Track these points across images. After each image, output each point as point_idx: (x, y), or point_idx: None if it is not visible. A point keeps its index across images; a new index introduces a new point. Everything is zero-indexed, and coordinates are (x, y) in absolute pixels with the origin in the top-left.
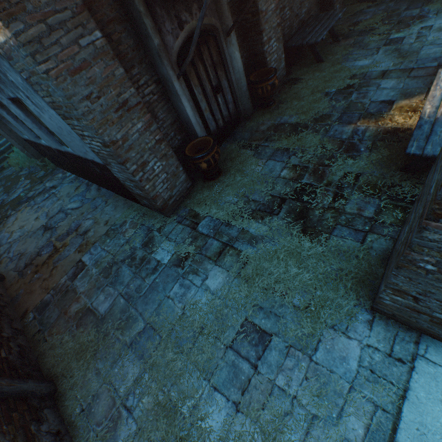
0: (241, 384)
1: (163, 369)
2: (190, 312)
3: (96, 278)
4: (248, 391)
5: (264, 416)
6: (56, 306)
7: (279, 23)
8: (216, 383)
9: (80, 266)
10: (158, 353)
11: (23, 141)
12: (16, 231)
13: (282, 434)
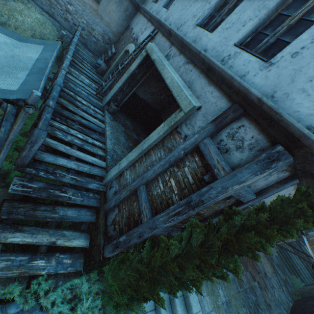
0: (226, 311)
1: (230, 285)
2: (243, 313)
3: (250, 282)
4: (225, 312)
5: (221, 310)
6: (242, 260)
7: None
8: (227, 301)
9: (254, 278)
10: (233, 287)
11: (313, 293)
12: (263, 260)
13: (218, 312)
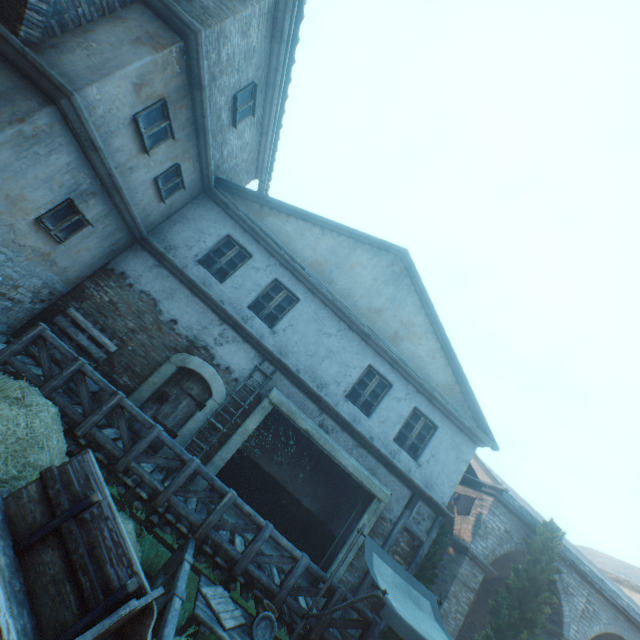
0: None
1: None
2: None
3: None
4: None
5: None
6: None
7: (460, 629)
8: None
9: None
10: None
11: None
12: None
13: None
